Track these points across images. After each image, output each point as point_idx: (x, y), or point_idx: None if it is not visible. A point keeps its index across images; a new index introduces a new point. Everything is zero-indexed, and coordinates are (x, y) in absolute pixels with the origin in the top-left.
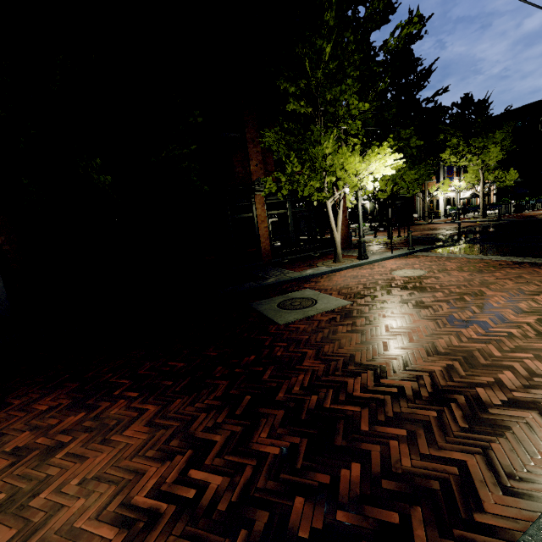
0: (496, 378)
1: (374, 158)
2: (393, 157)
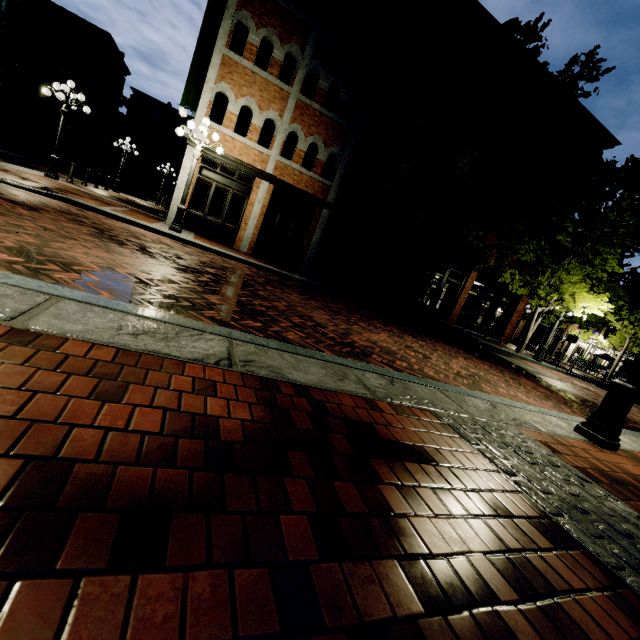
0: None
1: (594, 299)
2: (606, 304)
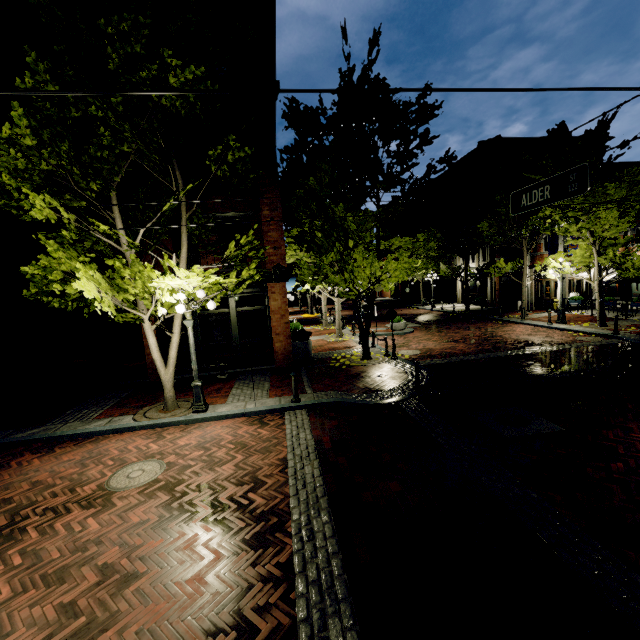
0: None
1: (154, 274)
2: (183, 272)
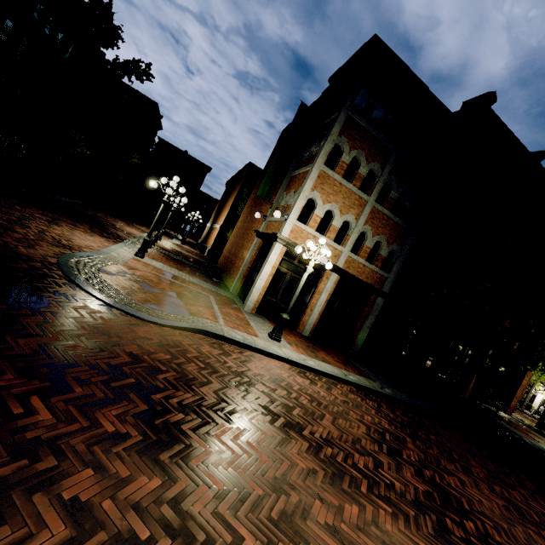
0: None
1: None
2: None
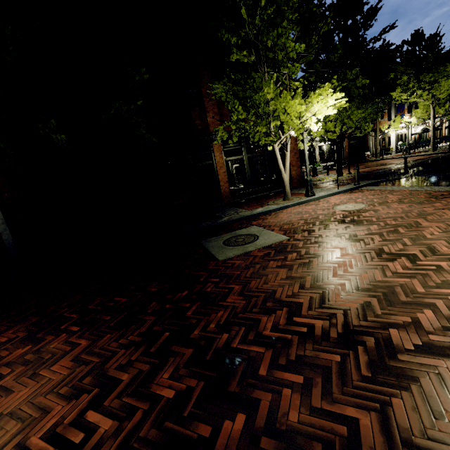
0: (414, 318)
1: (316, 100)
2: (335, 96)
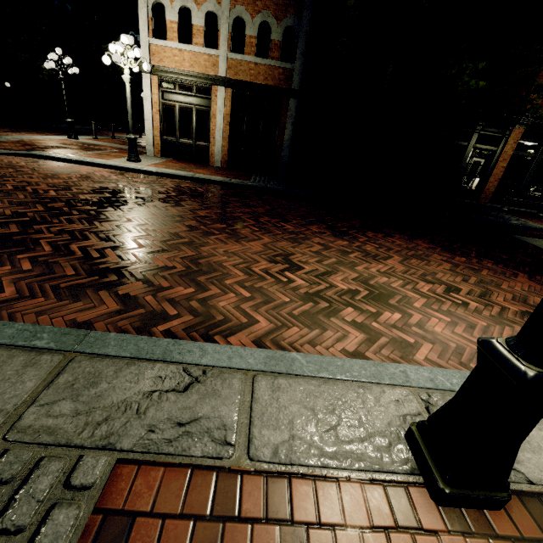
0: None
1: None
2: None
